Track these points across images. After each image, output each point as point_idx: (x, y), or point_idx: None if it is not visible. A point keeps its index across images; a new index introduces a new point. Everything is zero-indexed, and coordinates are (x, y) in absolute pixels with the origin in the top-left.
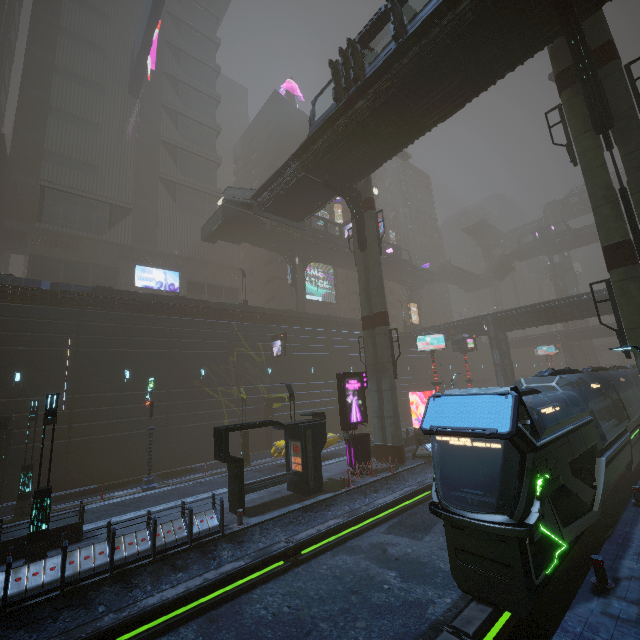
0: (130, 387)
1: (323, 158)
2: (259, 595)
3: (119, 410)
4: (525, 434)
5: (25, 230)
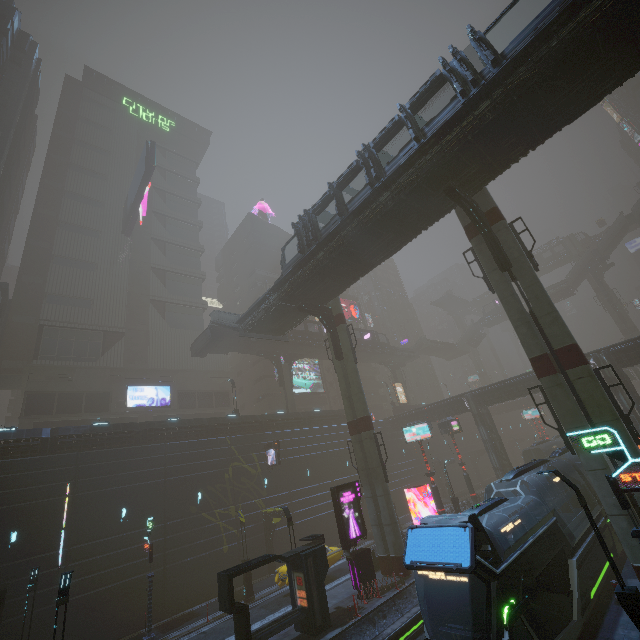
0: (126, 527)
1: (296, 291)
2: None
3: (115, 556)
4: (484, 565)
5: (21, 367)
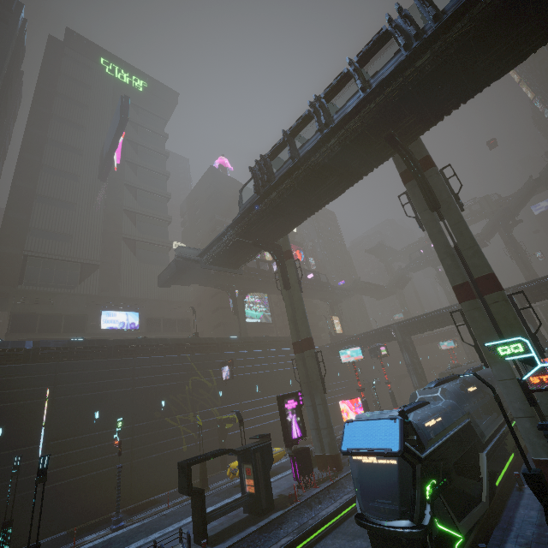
0: (99, 427)
1: (251, 228)
2: None
3: (89, 451)
4: (411, 450)
5: (7, 292)
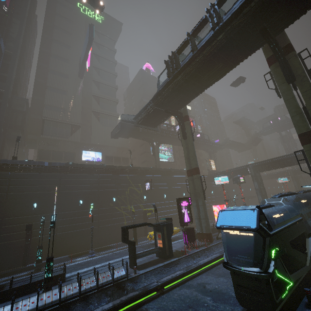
0: (82, 208)
1: (164, 100)
2: (146, 308)
3: (77, 219)
4: (264, 228)
5: (36, 138)
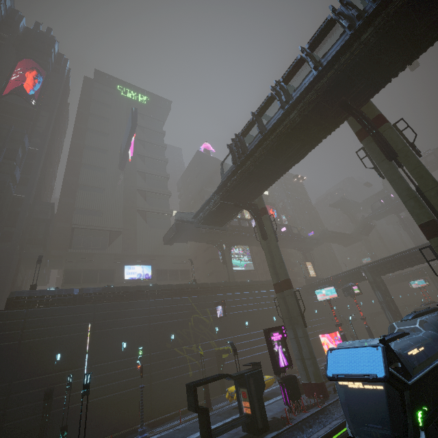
0: (126, 354)
1: (231, 192)
2: None
3: (119, 373)
4: (397, 376)
5: (62, 254)
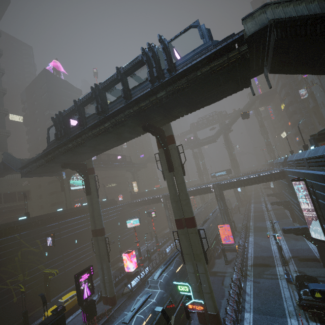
0: None
1: (57, 159)
2: None
3: None
4: None
5: None
